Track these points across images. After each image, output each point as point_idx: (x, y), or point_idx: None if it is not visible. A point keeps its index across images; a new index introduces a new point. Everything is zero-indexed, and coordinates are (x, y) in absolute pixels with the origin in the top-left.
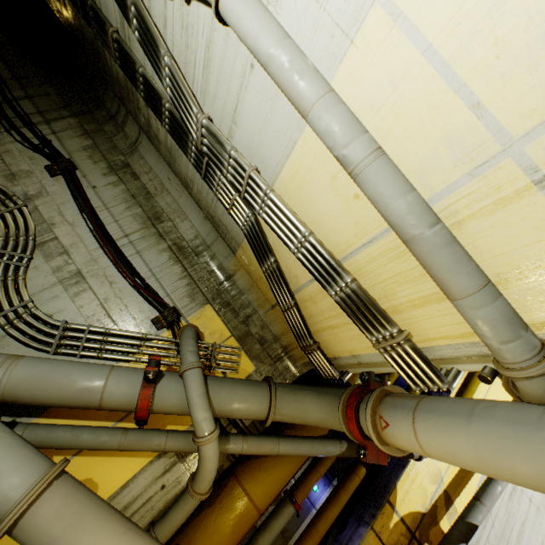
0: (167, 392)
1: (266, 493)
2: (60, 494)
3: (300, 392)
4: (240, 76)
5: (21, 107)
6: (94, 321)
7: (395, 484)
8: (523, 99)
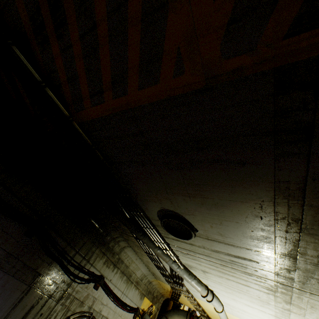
0: None
1: None
2: None
3: (173, 315)
4: None
5: (77, 262)
6: None
7: None
8: None
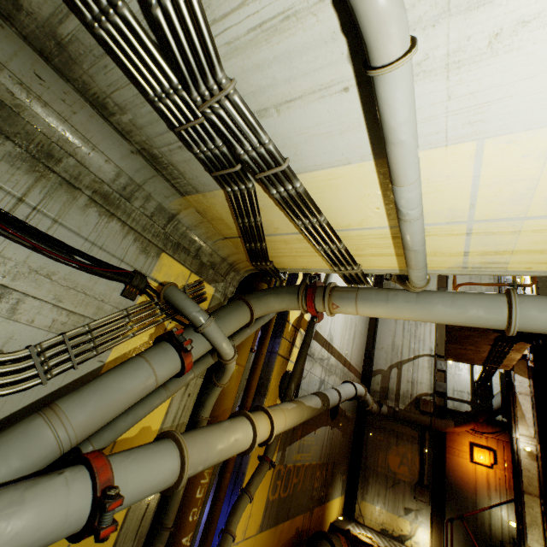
0: (197, 349)
1: (247, 357)
2: (192, 446)
3: (264, 298)
4: (322, 83)
5: None
6: (61, 327)
7: (289, 311)
8: (488, 211)
